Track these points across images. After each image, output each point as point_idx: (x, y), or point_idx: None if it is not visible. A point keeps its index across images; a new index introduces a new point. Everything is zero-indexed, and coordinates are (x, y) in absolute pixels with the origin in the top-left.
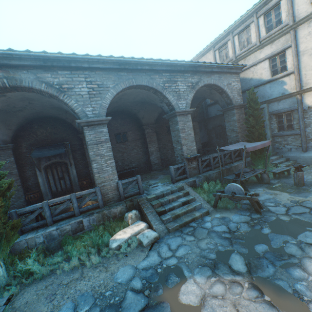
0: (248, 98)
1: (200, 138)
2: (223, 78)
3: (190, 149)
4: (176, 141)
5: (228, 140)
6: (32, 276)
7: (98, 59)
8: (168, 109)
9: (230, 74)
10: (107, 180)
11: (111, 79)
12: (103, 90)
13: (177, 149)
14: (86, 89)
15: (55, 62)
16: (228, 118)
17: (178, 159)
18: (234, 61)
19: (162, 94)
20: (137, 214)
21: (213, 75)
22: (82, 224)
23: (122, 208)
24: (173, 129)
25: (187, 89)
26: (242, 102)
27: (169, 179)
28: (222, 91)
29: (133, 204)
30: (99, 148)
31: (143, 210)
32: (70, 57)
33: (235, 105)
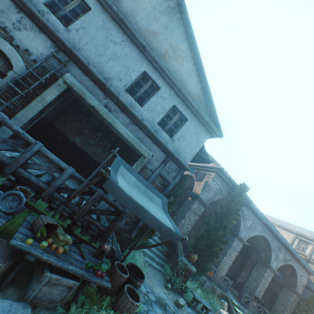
0: (309, 298)
1: (245, 275)
2: (301, 269)
3: (260, 292)
4: (254, 278)
5: (274, 306)
6: (192, 293)
7: (265, 218)
8: (264, 258)
9: (305, 271)
10: (222, 269)
11: (260, 227)
12: (254, 229)
13: (251, 283)
14: (249, 223)
15: (251, 207)
16: (285, 293)
17: (246, 288)
18: (307, 259)
19: (270, 250)
20: (227, 306)
21: (297, 263)
22: (205, 283)
23: (219, 293)
24: (258, 270)
25: (282, 259)
26: (300, 293)
27: (232, 294)
28: (295, 275)
29: (224, 296)
30: (232, 251)
31: (231, 308)
32: (258, 210)
33: (297, 292)
